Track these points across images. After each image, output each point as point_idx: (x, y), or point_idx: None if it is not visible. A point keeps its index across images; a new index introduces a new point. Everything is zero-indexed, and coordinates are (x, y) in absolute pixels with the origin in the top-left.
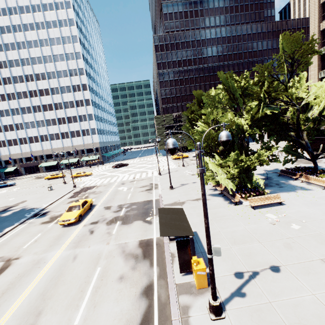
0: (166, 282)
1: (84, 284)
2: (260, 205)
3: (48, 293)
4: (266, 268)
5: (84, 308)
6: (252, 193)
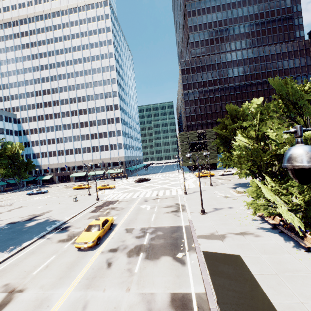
0: None
1: None
2: None
3: None
4: None
5: None
6: None
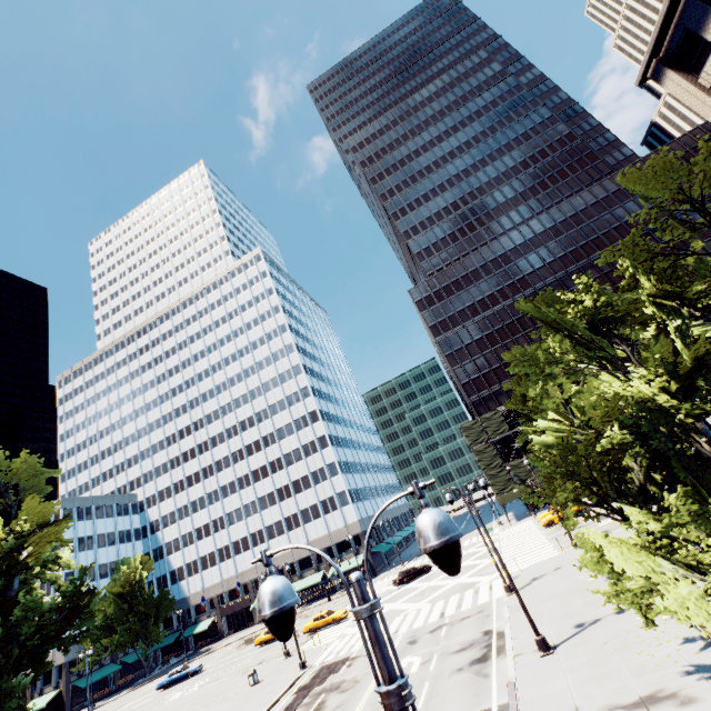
0: None
1: None
2: None
3: None
4: None
5: None
6: None
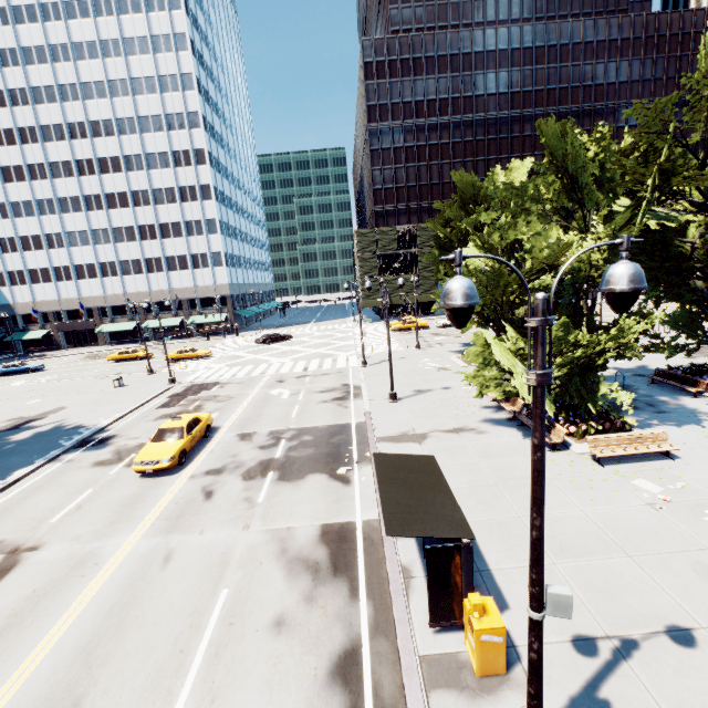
0: (392, 645)
1: (188, 633)
2: (616, 456)
3: (100, 650)
4: (657, 631)
5: (186, 701)
6: (594, 425)
